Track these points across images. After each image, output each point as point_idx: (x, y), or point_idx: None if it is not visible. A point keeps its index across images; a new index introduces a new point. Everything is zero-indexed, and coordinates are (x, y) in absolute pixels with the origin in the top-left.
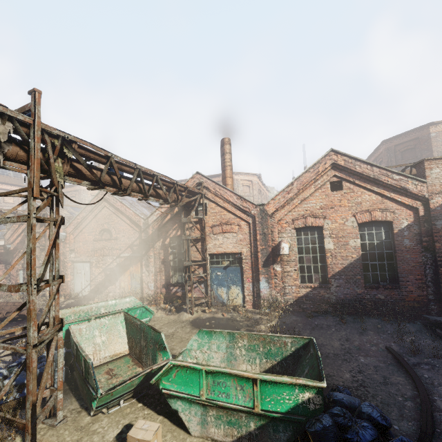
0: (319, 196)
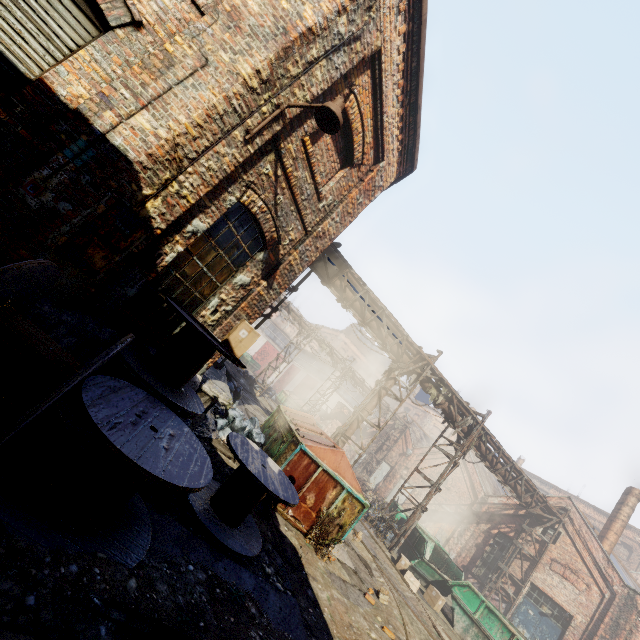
0: None
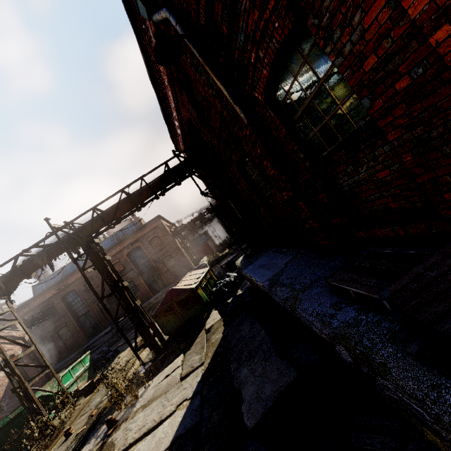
0: None
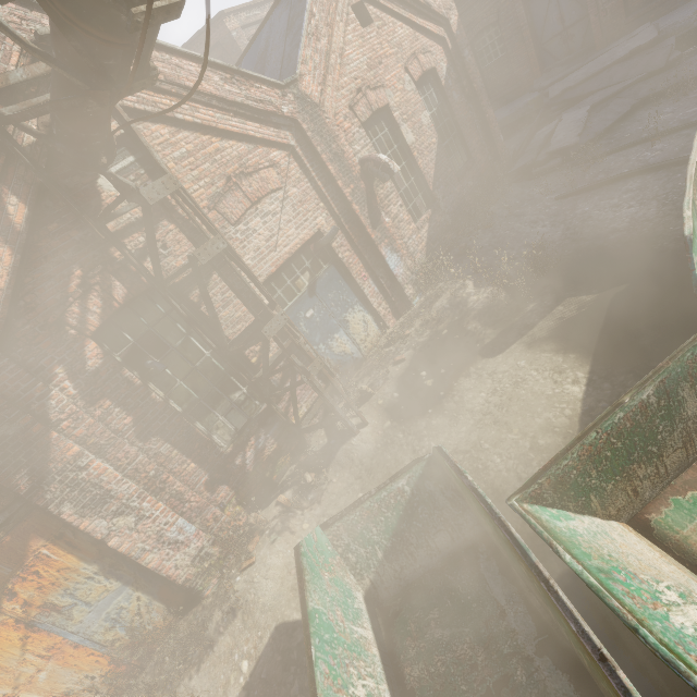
0: (355, 41)
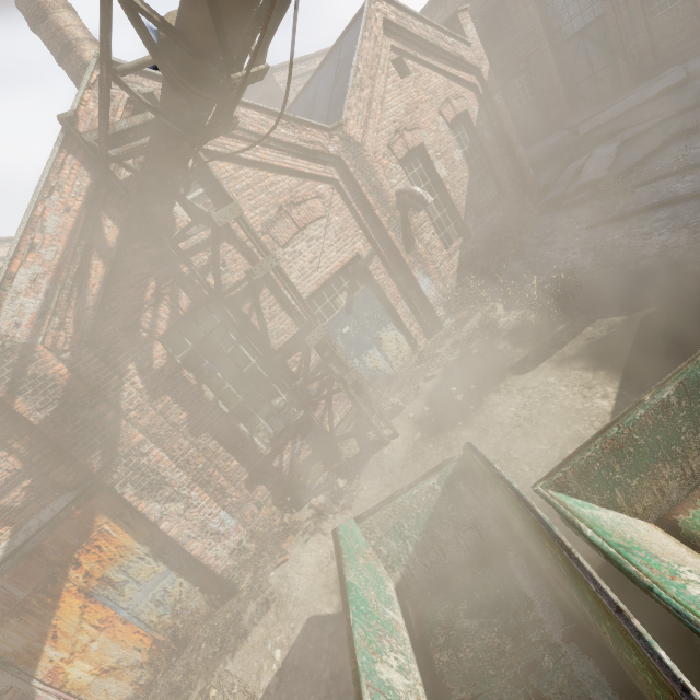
0: (394, 90)
